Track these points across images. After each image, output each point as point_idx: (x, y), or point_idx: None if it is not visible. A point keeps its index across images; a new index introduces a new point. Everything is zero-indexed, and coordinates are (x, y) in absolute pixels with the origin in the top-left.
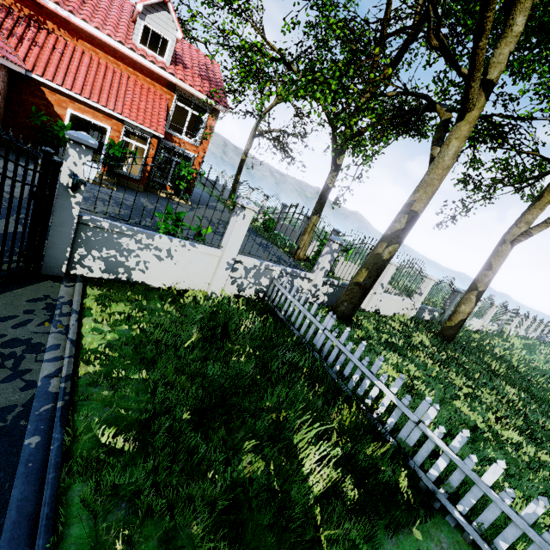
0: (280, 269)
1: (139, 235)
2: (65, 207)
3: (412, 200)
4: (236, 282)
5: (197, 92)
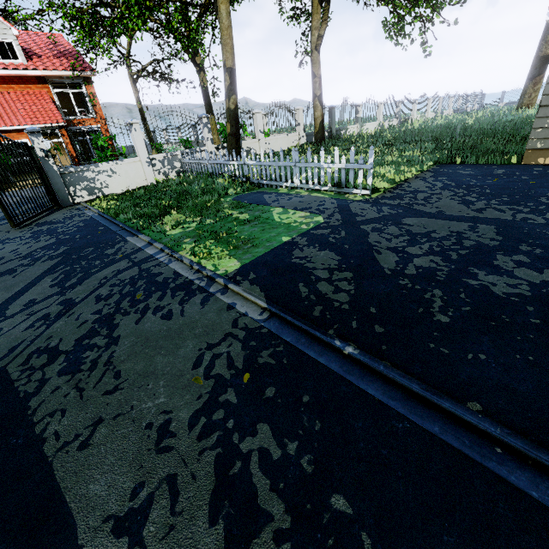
0: (180, 152)
1: (91, 167)
2: (50, 168)
3: (224, 61)
4: (161, 172)
5: (62, 72)
